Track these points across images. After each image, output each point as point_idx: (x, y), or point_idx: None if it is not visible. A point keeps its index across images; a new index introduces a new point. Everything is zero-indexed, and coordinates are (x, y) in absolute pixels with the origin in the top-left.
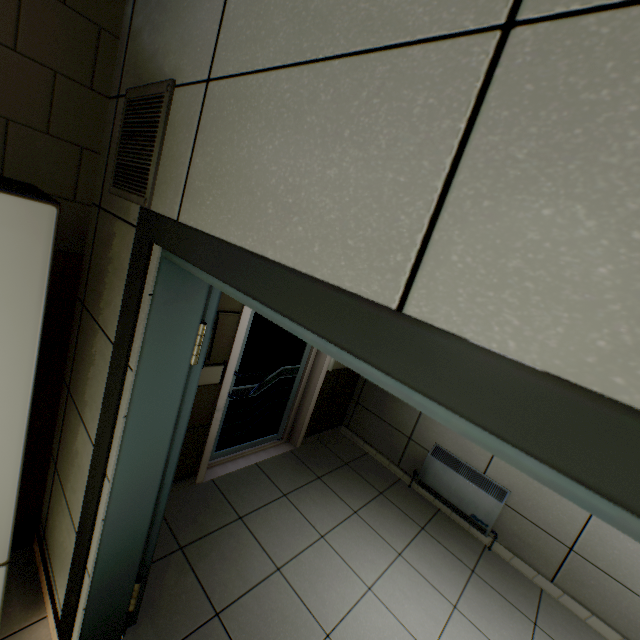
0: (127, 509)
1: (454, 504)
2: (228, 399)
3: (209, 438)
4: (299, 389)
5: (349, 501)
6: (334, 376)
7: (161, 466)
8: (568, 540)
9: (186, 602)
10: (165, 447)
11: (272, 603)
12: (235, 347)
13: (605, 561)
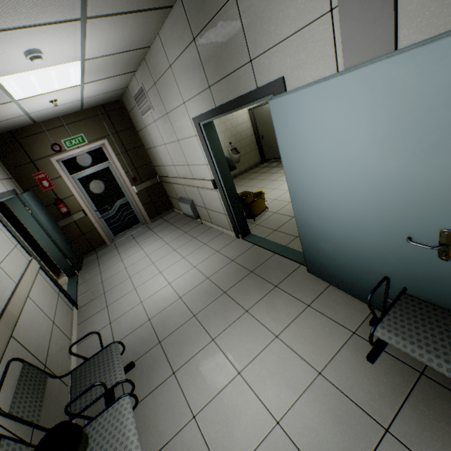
0: (46, 244)
1: (189, 215)
2: (103, 219)
3: (100, 232)
4: (134, 204)
5: (156, 231)
6: (145, 193)
7: (46, 235)
8: (204, 206)
9: (94, 265)
10: (43, 231)
11: (113, 259)
12: (82, 204)
13: (209, 206)
